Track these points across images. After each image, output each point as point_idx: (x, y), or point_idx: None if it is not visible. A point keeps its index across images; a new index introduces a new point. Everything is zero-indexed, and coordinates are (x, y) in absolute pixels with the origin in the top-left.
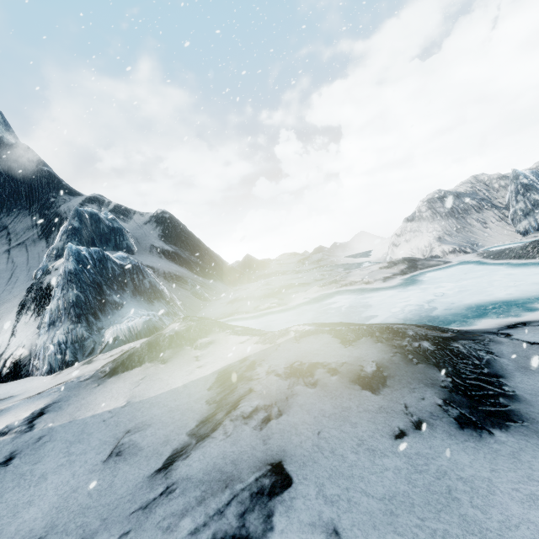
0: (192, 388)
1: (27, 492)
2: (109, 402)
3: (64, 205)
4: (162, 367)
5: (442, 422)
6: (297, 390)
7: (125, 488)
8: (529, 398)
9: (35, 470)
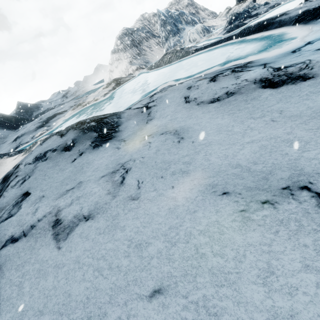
0: None
1: None
2: None
3: None
4: None
5: (89, 149)
6: (38, 165)
7: None
8: (123, 130)
9: None
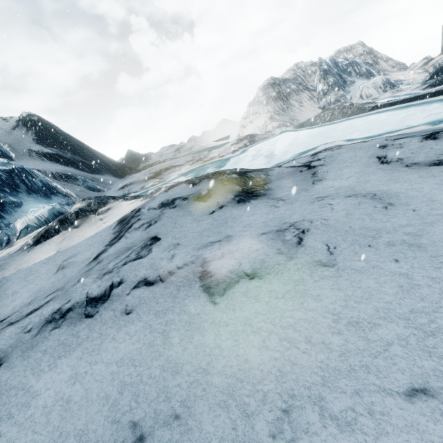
0: (102, 233)
1: (8, 299)
2: (43, 256)
3: None
4: (76, 230)
5: (231, 203)
6: (165, 211)
7: (74, 273)
8: (274, 189)
9: (7, 292)
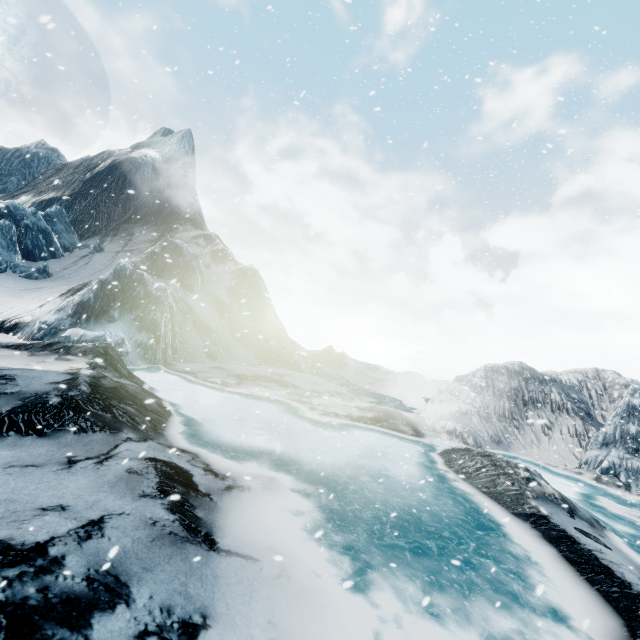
0: None
1: None
2: None
3: (182, 233)
4: (23, 356)
5: None
6: None
7: None
8: (5, 442)
9: None
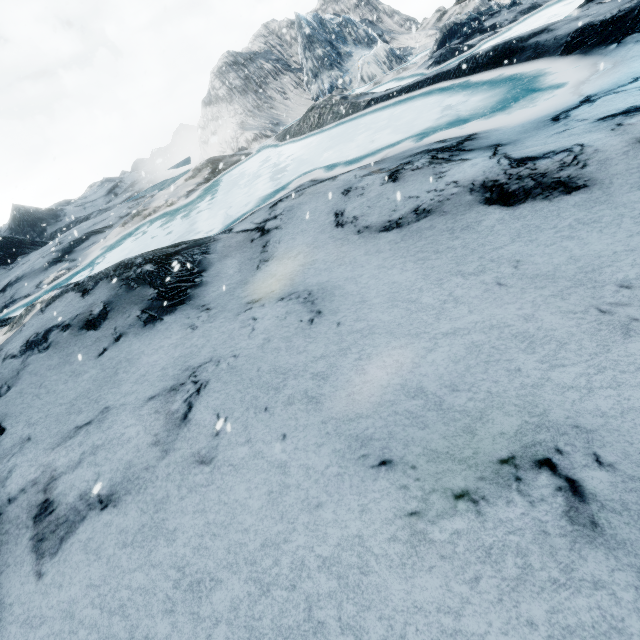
0: None
1: None
2: None
3: None
4: None
5: (135, 328)
6: (30, 361)
7: None
8: (210, 281)
9: None
